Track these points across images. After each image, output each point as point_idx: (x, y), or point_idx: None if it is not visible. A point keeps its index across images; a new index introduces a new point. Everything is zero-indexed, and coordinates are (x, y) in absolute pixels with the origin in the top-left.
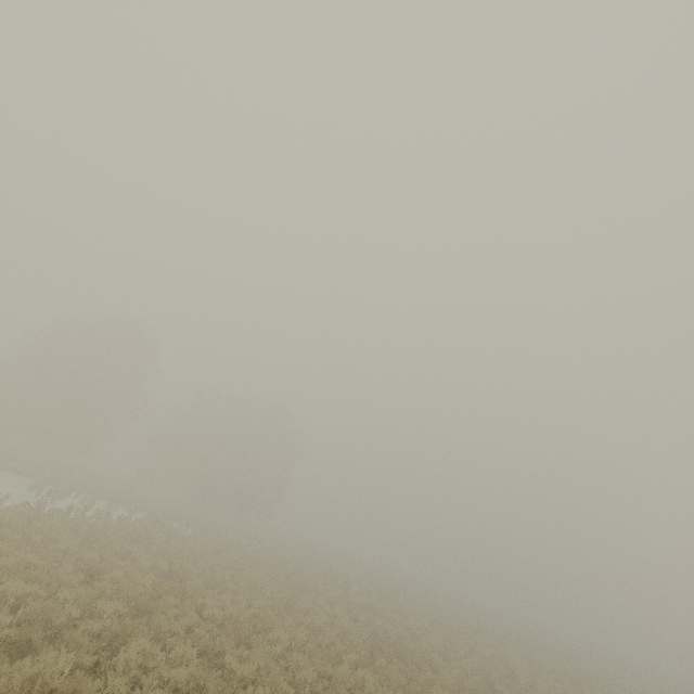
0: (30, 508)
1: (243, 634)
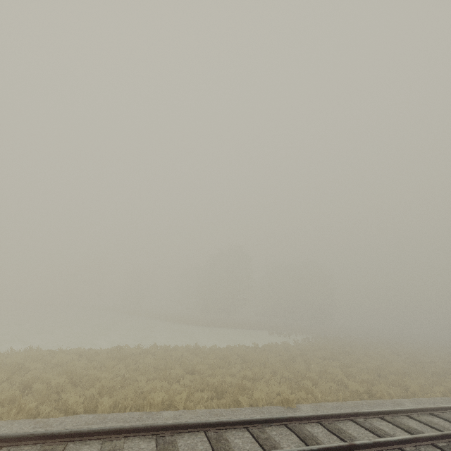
0: (311, 342)
1: None
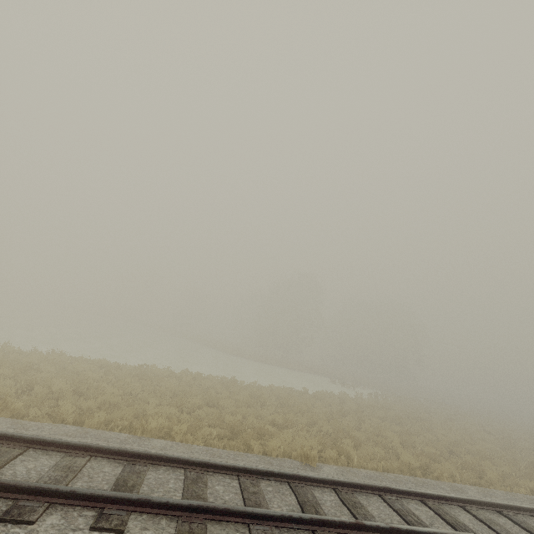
0: (378, 398)
1: None
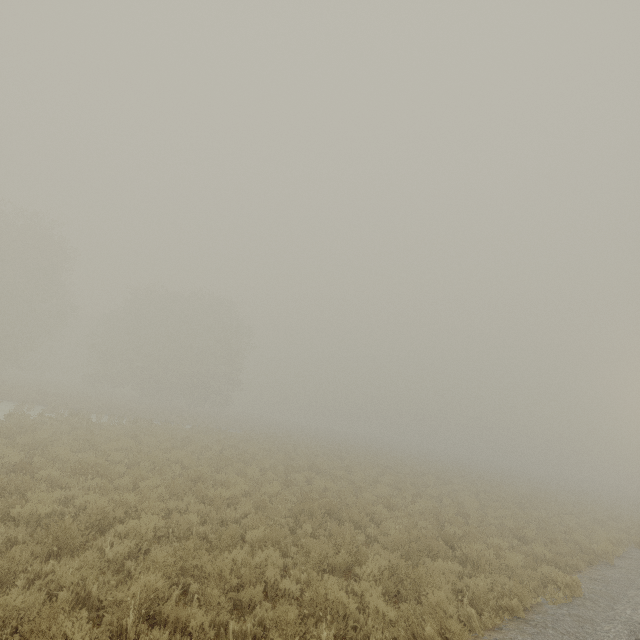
0: None
1: (65, 536)
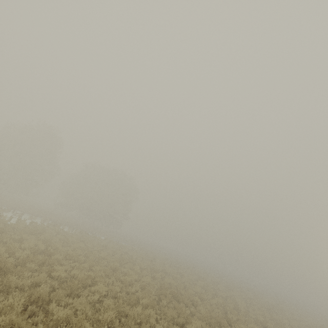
0: None
1: (73, 288)
